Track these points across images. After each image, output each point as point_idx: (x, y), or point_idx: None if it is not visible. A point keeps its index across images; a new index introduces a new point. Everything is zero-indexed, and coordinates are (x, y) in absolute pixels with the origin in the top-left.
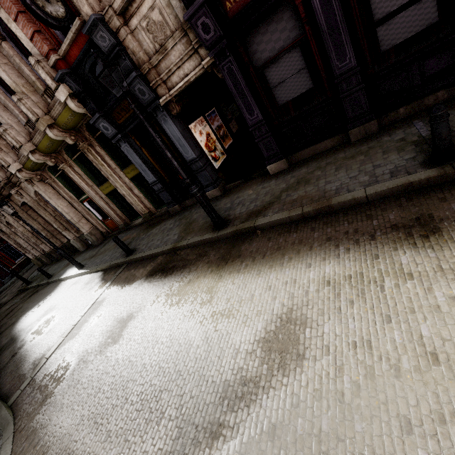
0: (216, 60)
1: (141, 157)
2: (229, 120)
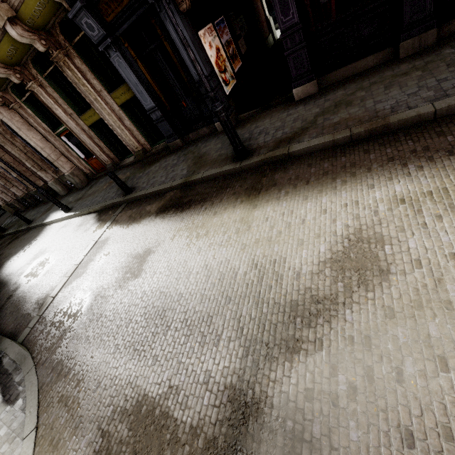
0: None
1: (136, 74)
2: (237, 36)
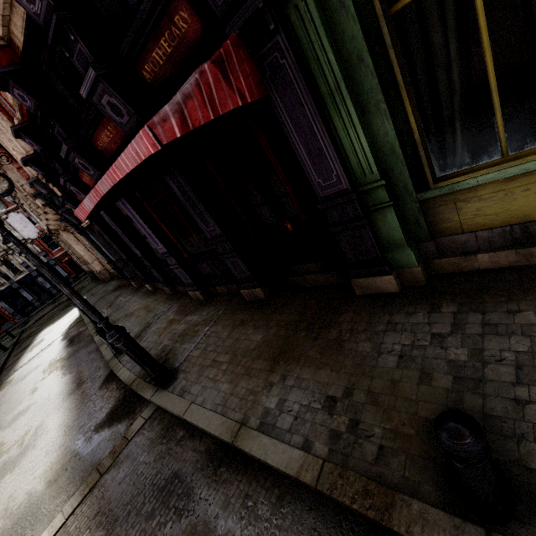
0: (89, 221)
1: (96, 245)
2: None
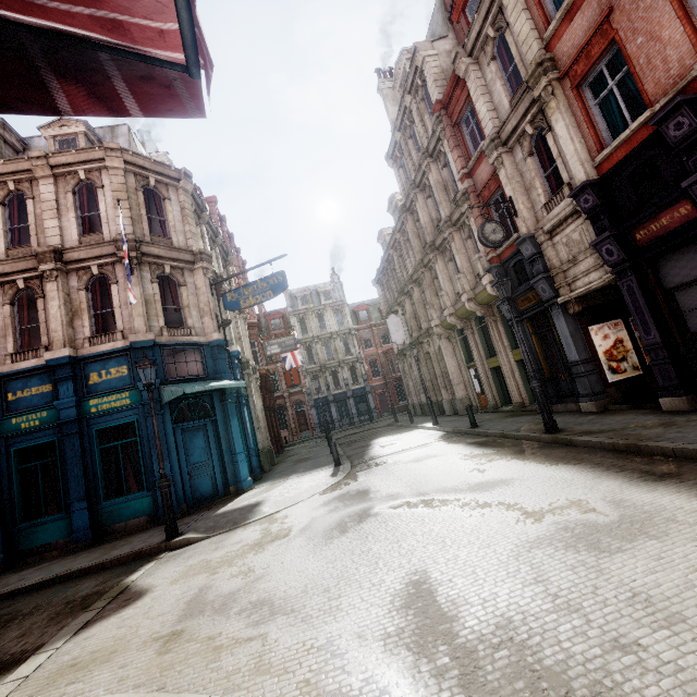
0: (616, 277)
1: (528, 343)
2: None
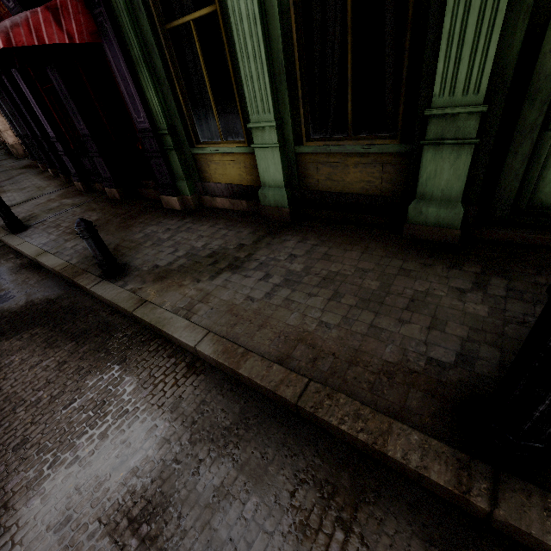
0: None
1: (5, 111)
2: None
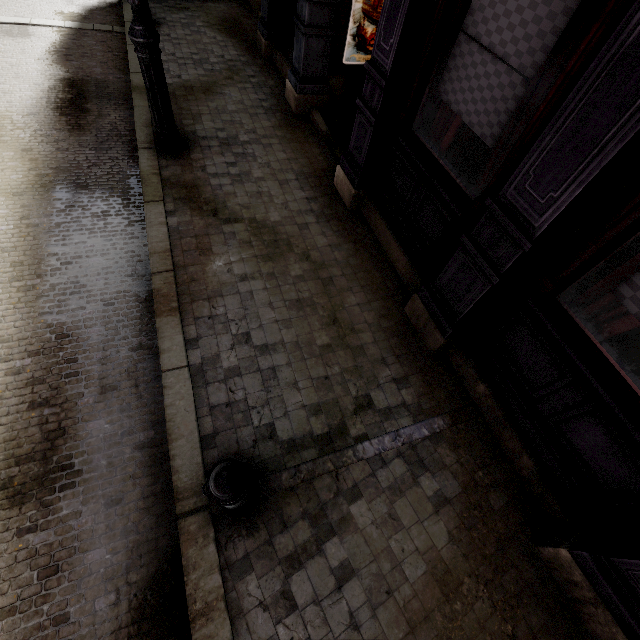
0: None
1: None
2: None
